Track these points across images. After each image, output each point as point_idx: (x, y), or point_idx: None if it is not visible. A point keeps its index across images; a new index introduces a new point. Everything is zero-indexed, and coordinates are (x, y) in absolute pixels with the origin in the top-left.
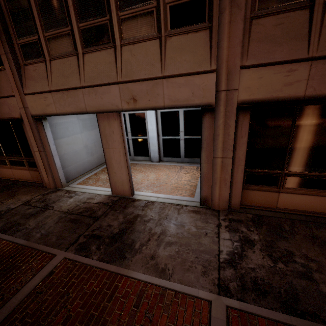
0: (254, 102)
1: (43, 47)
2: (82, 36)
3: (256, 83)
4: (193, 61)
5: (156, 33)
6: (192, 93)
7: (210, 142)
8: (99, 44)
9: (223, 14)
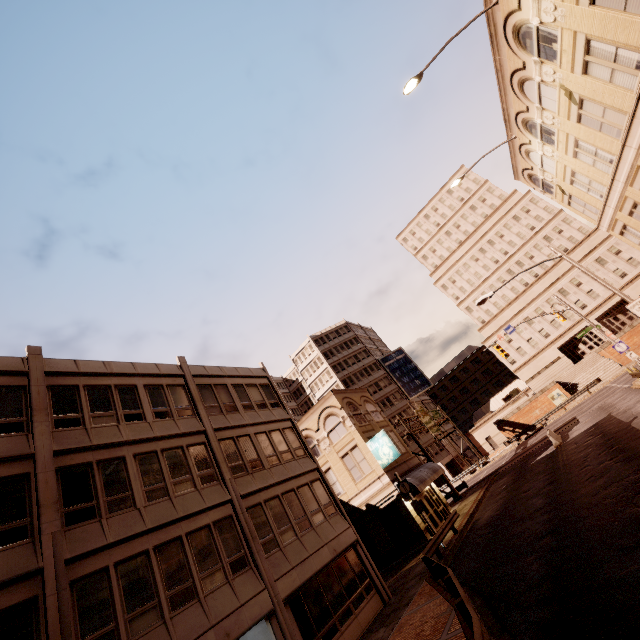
0: (288, 596)
1: (121, 632)
2: (170, 602)
3: (284, 586)
4: (253, 587)
5: (225, 580)
6: (261, 607)
7: (282, 639)
8: (186, 603)
9: (257, 559)
